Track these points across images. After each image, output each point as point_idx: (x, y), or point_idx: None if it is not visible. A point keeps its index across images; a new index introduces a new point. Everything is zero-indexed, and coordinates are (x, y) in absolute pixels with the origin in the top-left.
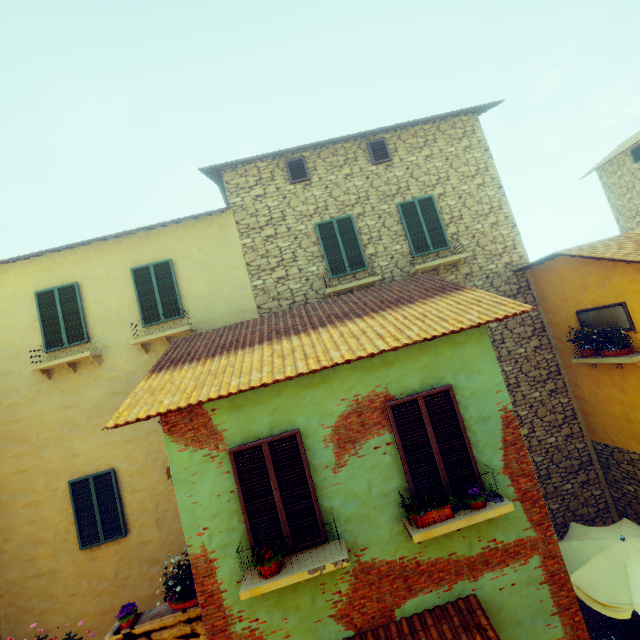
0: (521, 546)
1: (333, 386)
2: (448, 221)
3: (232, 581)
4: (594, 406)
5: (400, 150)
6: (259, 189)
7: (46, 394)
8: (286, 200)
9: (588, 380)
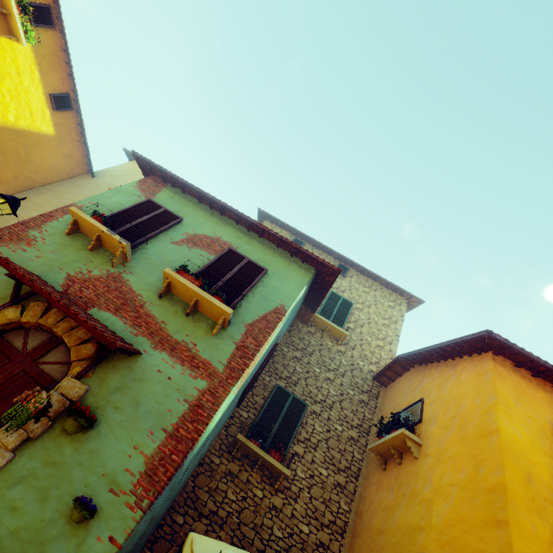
0: (205, 366)
1: (217, 227)
2: (352, 321)
3: (67, 222)
4: (365, 521)
5: (353, 278)
6: None
7: None
8: None
9: (374, 488)
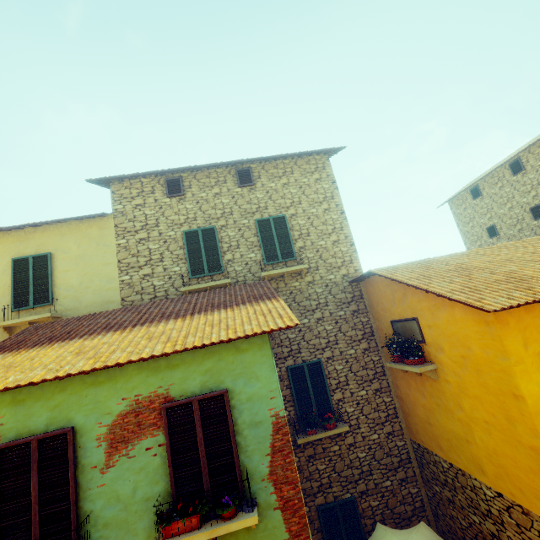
0: None
1: (117, 385)
2: (297, 237)
3: None
4: (409, 407)
5: (263, 177)
6: (140, 199)
7: None
8: (162, 210)
9: (403, 383)
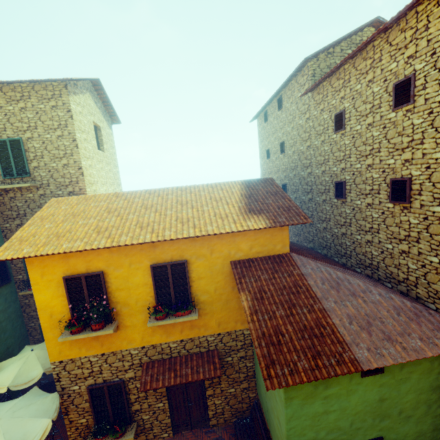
0: None
1: None
2: (33, 158)
3: None
4: None
5: (1, 99)
6: None
7: None
8: None
9: None
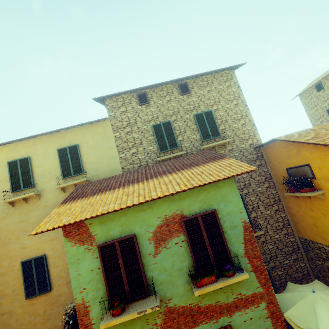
0: (255, 297)
1: (153, 210)
2: (220, 123)
3: (98, 318)
4: (298, 218)
5: (195, 88)
6: (123, 108)
7: (11, 215)
8: (137, 113)
9: (294, 204)
